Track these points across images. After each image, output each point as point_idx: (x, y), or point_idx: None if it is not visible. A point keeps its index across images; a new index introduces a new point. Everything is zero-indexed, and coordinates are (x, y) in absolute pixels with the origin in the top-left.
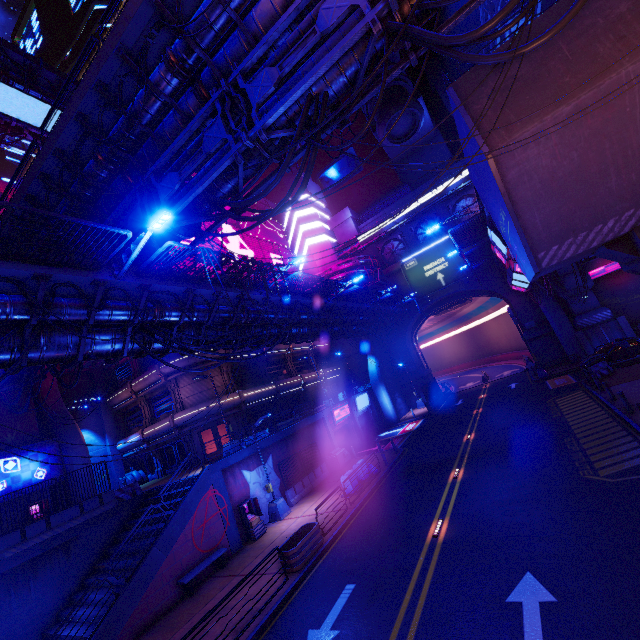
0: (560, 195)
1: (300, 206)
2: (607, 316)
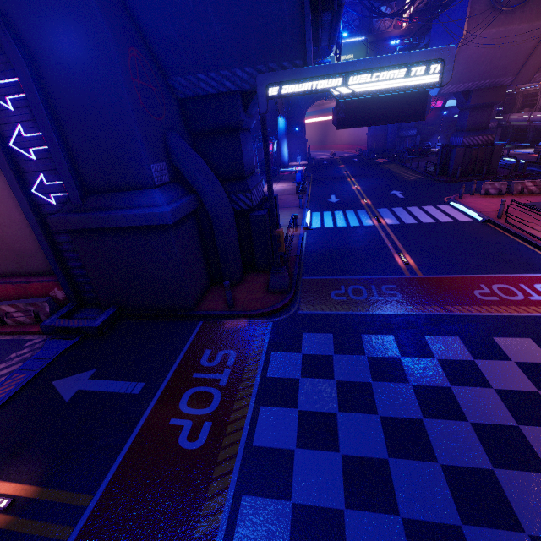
0: (467, 64)
1: (398, 20)
2: (413, 134)
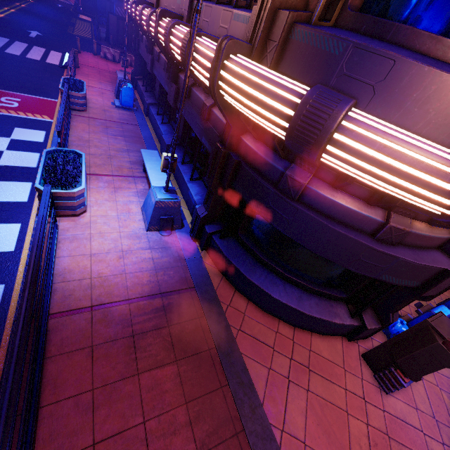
0: None
1: None
2: None
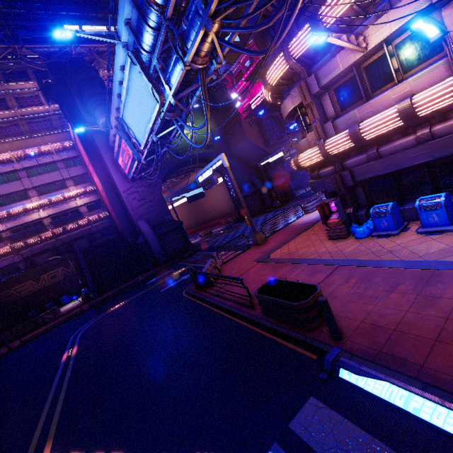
0: None
1: None
2: None
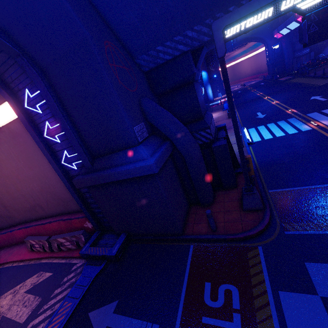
0: None
1: None
2: (307, 52)
